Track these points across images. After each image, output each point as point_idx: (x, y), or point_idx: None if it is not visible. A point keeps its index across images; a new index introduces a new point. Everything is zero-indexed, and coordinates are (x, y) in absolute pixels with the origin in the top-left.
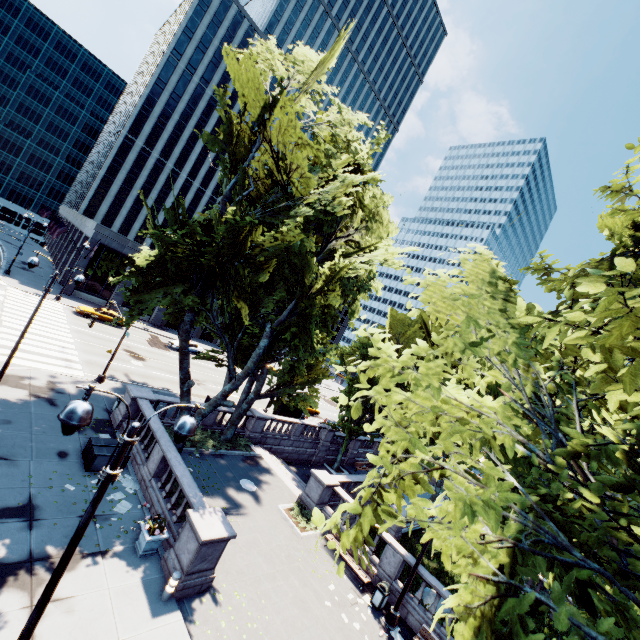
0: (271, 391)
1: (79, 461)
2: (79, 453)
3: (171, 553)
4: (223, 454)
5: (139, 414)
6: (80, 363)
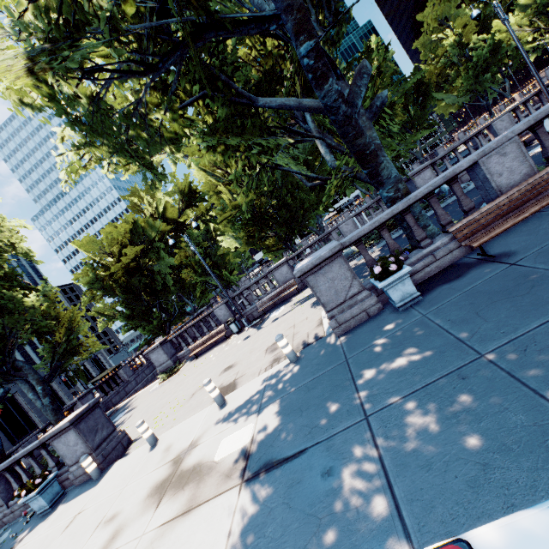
0: (51, 368)
1: None
2: None
3: (72, 470)
4: None
5: None
6: None
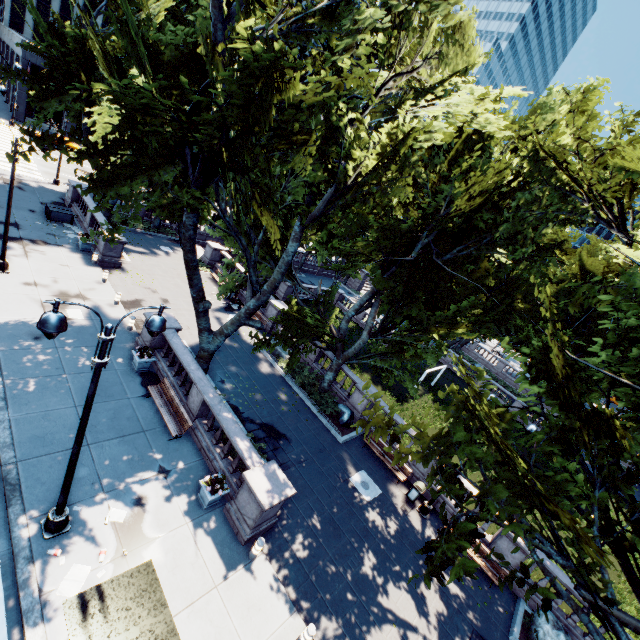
0: None
1: (43, 216)
2: (43, 213)
3: (96, 250)
4: (152, 235)
5: (80, 198)
6: (40, 172)
